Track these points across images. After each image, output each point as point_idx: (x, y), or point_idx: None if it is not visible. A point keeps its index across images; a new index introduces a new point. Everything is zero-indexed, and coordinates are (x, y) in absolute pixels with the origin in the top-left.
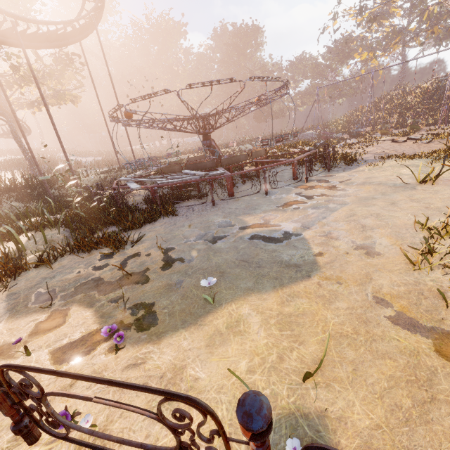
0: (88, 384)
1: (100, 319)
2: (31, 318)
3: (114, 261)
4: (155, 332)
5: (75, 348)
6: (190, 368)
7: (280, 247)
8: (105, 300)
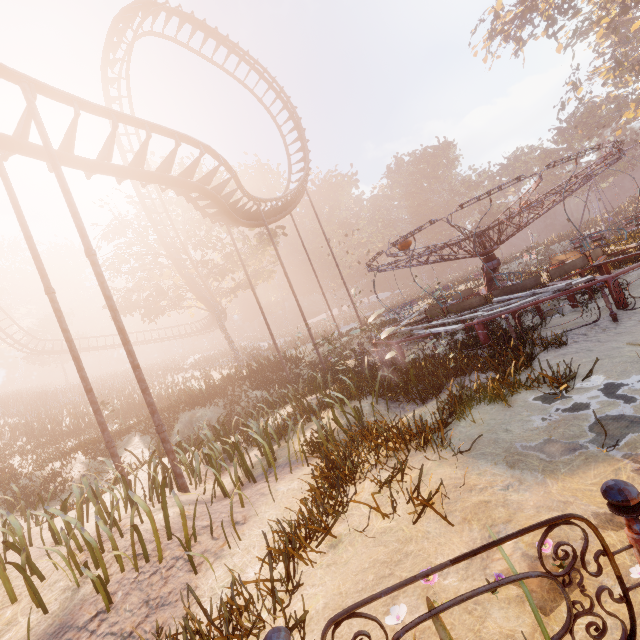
0: None
1: None
2: (605, 468)
3: (584, 398)
4: None
5: None
6: None
7: None
8: None
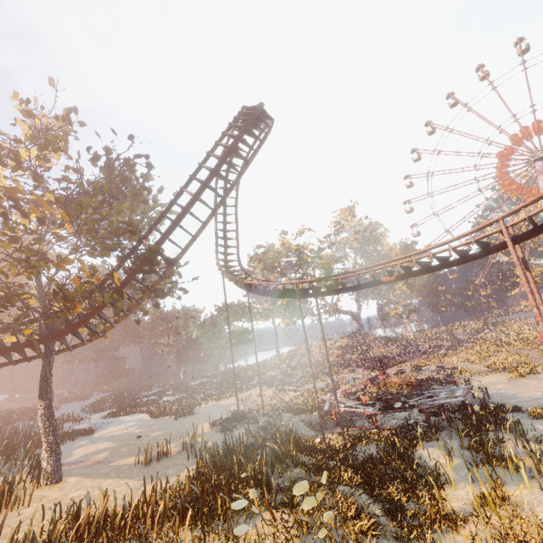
0: None
1: None
2: None
3: None
4: None
5: None
6: None
7: None
8: None
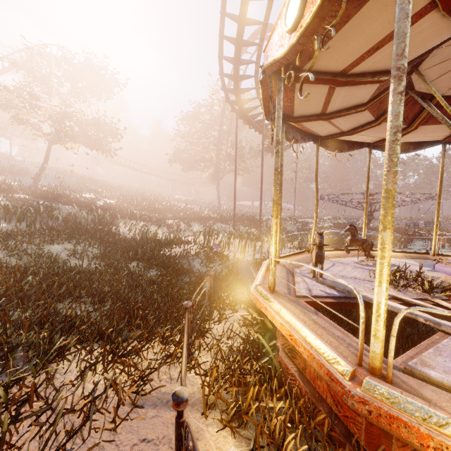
0: None
1: None
2: None
3: None
4: None
5: None
6: None
7: None
8: None
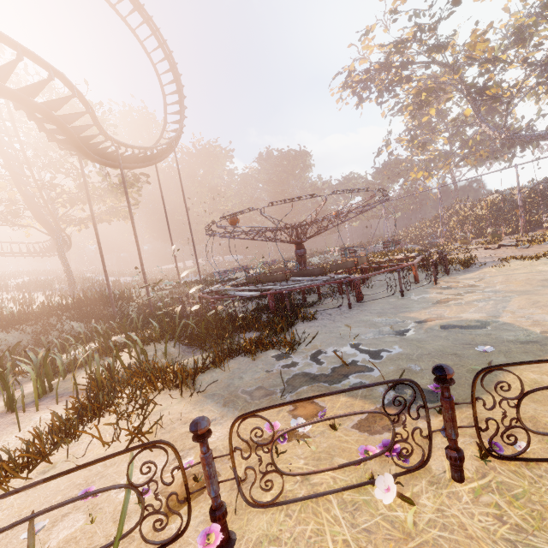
0: (446, 441)
1: (368, 400)
2: (275, 409)
3: (299, 359)
4: (455, 401)
5: (377, 422)
6: (542, 417)
7: (490, 332)
8: (345, 387)
